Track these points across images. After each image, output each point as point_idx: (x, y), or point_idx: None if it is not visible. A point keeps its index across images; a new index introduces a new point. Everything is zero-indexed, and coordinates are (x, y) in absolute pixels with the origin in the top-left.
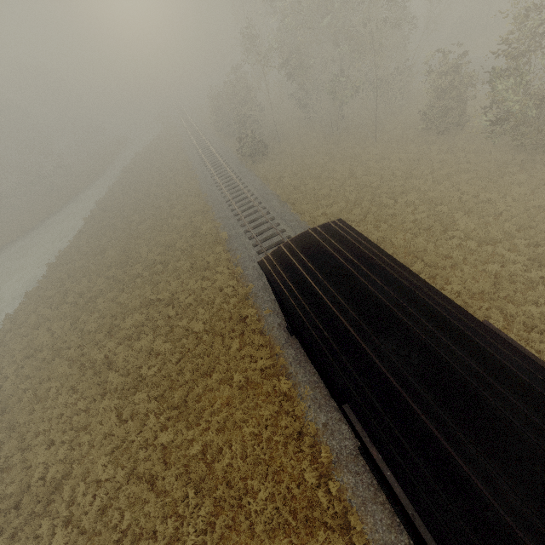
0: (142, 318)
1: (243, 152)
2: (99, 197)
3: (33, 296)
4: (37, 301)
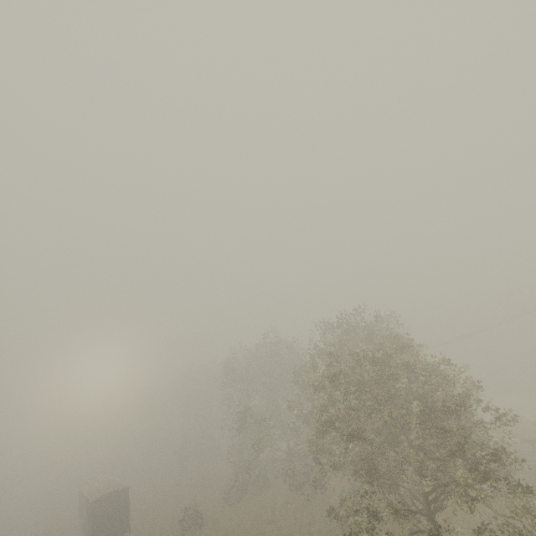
0: None
1: None
2: None
3: None
4: None
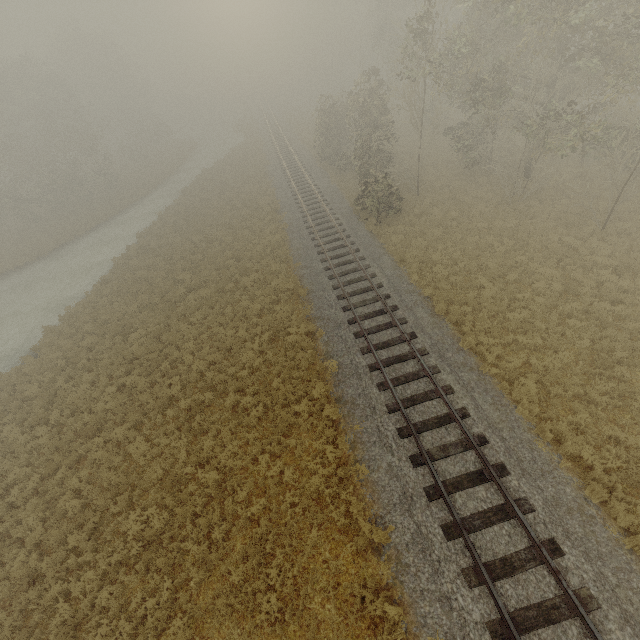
0: (160, 523)
1: (364, 204)
2: (143, 224)
3: (6, 388)
4: (7, 400)
